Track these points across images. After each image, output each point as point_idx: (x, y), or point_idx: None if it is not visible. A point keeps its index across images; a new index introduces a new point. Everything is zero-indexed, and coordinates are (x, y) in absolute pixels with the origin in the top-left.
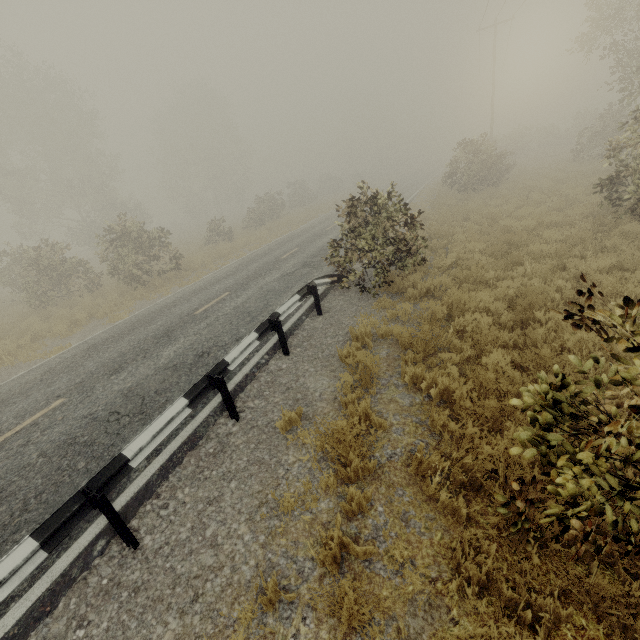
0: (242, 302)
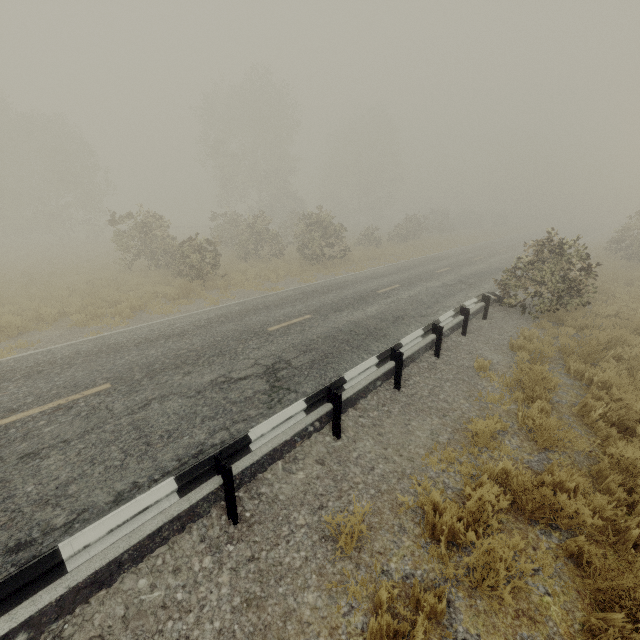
0: (415, 294)
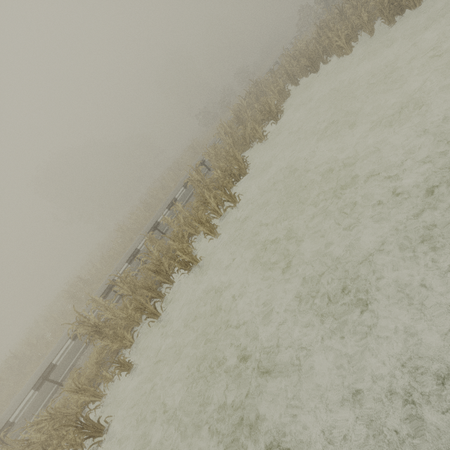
0: None
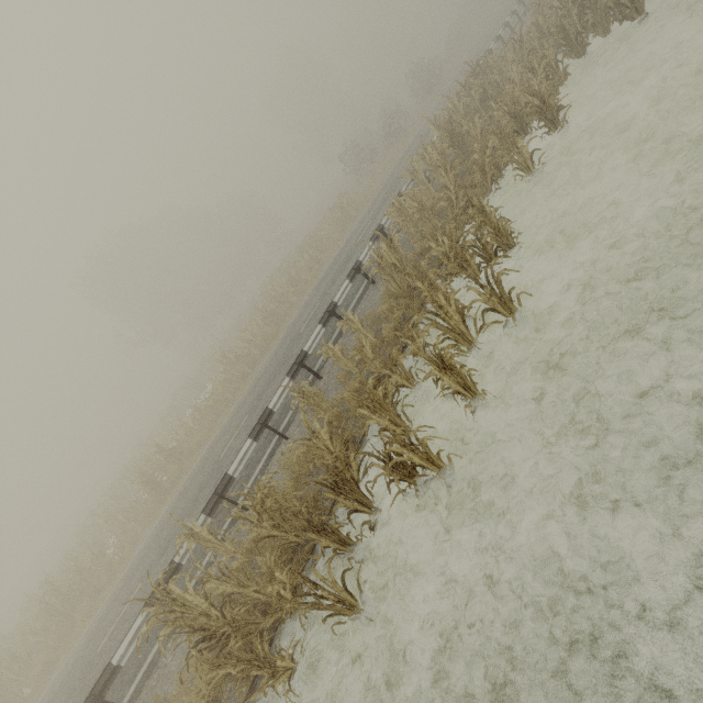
0: (497, 31)
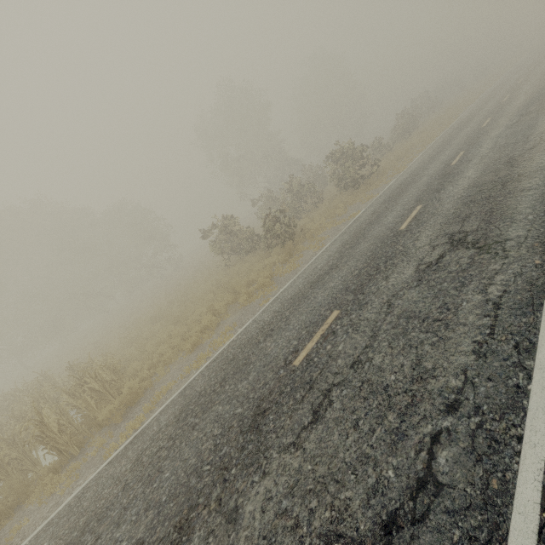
0: (492, 145)
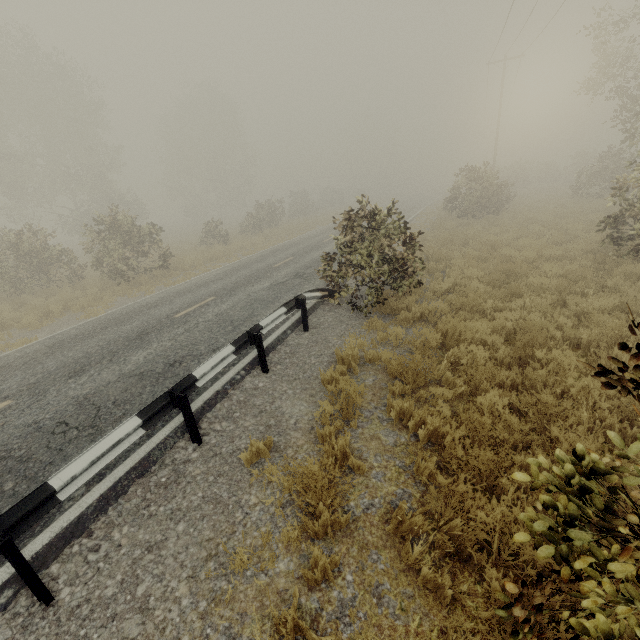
0: (226, 309)
